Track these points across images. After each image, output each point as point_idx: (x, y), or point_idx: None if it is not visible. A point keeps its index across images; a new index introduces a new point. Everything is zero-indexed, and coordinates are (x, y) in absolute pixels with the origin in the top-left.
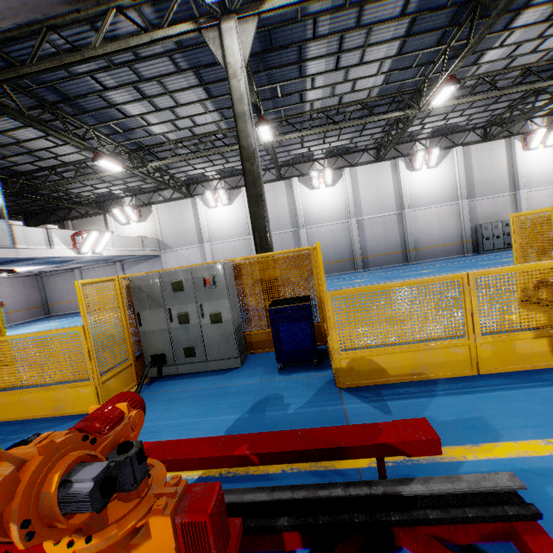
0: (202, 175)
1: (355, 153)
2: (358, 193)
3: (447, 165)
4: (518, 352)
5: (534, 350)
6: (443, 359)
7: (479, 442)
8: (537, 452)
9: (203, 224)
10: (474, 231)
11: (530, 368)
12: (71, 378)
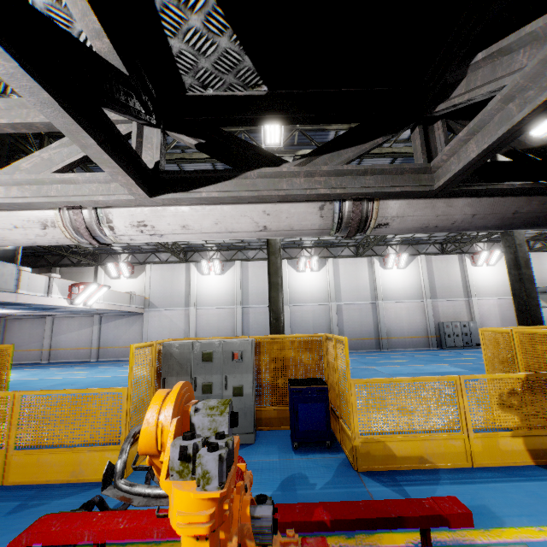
0: (202, 246)
1: (338, 247)
2: (338, 281)
3: (413, 268)
4: (502, 448)
5: (513, 448)
6: (444, 450)
7: (489, 526)
8: (534, 535)
9: (193, 288)
10: (437, 327)
11: (513, 464)
12: (100, 441)
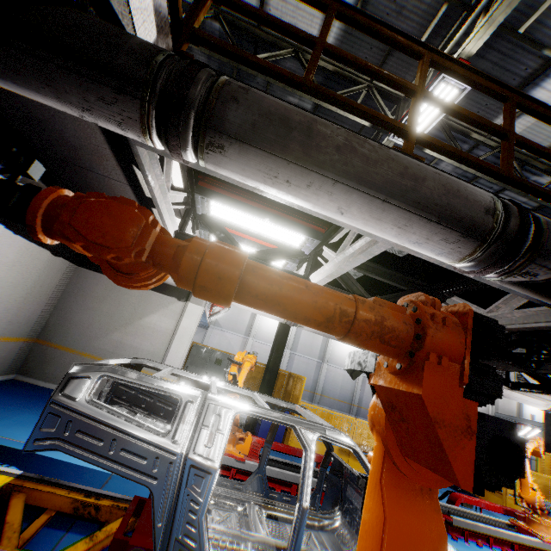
0: None
1: None
2: None
3: None
4: None
5: None
6: None
7: None
8: None
9: (257, 322)
10: None
11: None
12: None
